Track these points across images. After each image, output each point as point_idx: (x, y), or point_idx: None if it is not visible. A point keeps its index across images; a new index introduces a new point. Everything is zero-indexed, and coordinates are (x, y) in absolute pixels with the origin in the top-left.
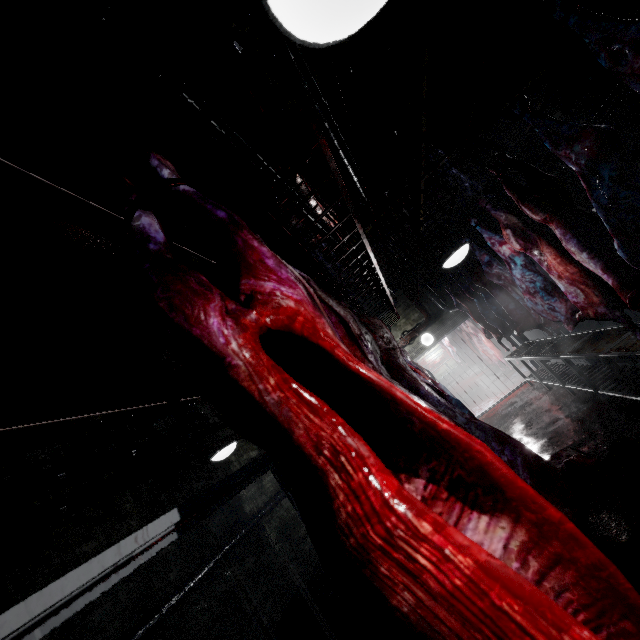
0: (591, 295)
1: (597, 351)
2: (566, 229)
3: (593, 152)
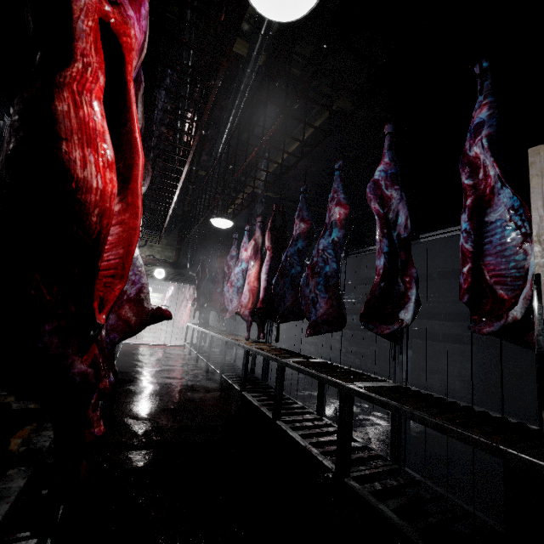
0: (250, 302)
1: (227, 337)
2: (269, 259)
3: (302, 231)
